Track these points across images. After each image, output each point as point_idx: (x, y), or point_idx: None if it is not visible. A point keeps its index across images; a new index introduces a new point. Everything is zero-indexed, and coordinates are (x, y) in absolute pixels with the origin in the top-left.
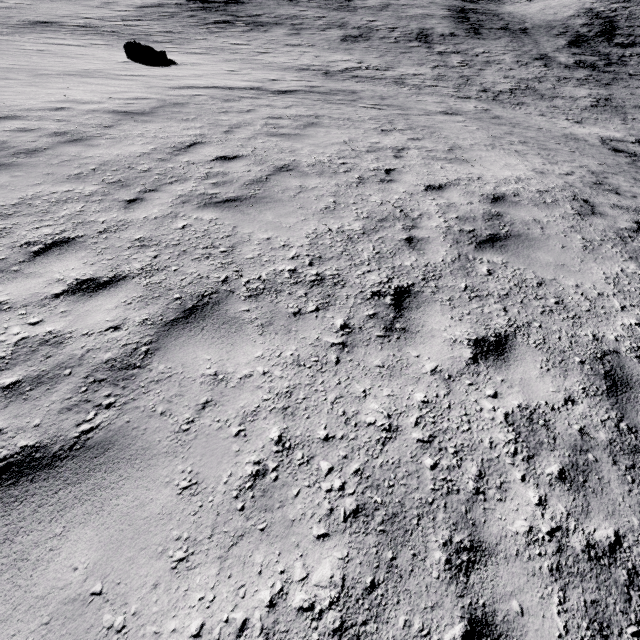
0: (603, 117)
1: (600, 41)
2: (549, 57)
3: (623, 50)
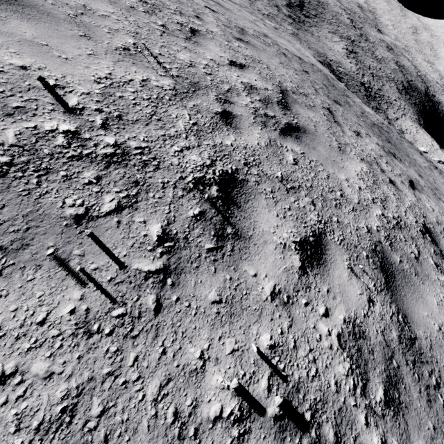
0: (295, 39)
1: (298, 10)
2: (279, 8)
3: (305, 18)
